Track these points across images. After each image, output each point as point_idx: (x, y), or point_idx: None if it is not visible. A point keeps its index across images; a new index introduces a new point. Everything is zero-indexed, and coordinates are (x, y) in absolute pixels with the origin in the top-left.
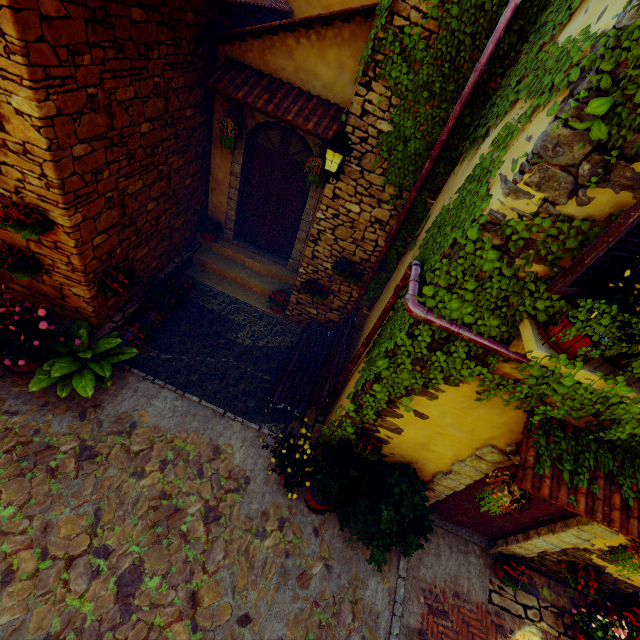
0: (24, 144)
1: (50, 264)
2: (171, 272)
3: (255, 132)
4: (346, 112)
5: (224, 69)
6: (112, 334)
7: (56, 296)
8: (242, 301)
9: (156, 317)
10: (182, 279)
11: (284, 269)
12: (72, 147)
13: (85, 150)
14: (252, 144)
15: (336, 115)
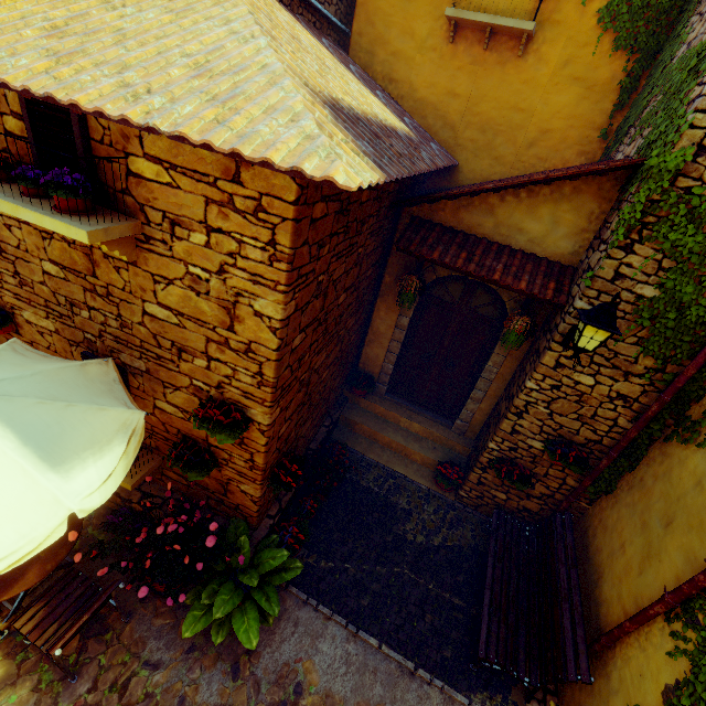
0: (249, 343)
1: (225, 458)
2: (323, 439)
3: (431, 285)
4: (559, 266)
5: (413, 229)
6: (271, 538)
7: (217, 490)
8: (401, 474)
9: (312, 504)
10: (334, 448)
11: (448, 431)
12: (293, 340)
13: (300, 339)
14: (425, 296)
15: (548, 270)
